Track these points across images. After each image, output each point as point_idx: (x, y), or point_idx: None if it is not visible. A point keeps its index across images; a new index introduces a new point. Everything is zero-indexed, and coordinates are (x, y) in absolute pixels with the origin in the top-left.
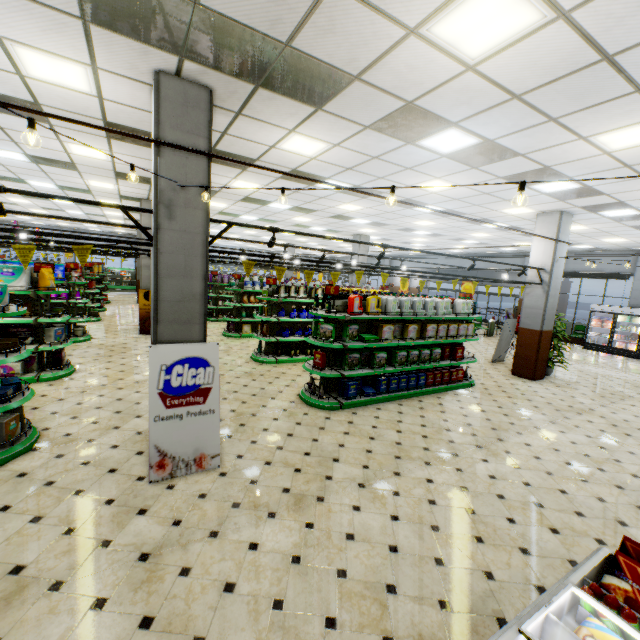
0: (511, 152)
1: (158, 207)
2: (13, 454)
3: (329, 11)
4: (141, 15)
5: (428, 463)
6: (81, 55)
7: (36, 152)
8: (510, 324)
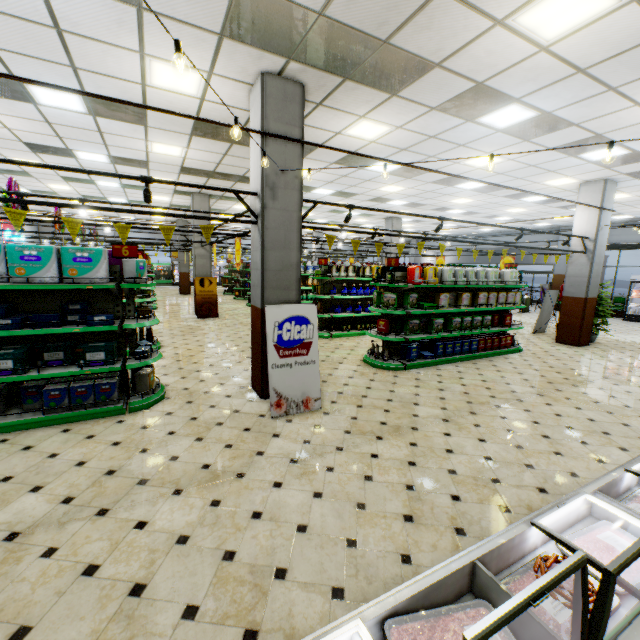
0: (565, 123)
1: (264, 190)
2: (155, 400)
3: (431, 12)
4: (270, 28)
5: (497, 406)
6: (204, 64)
7: (119, 153)
8: (551, 295)
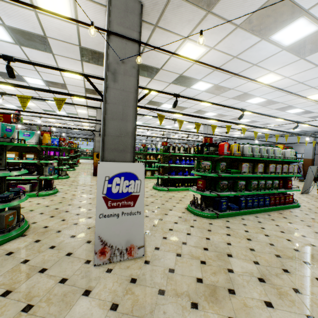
0: None
1: (107, 73)
2: (8, 238)
3: None
4: None
5: (306, 262)
6: None
7: (47, 78)
8: (312, 169)
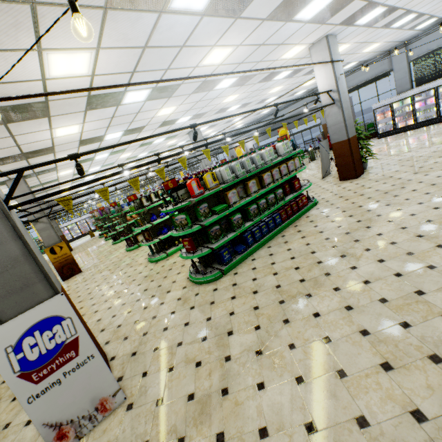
0: None
1: None
2: None
3: None
4: None
5: (308, 295)
6: None
7: None
8: (324, 145)
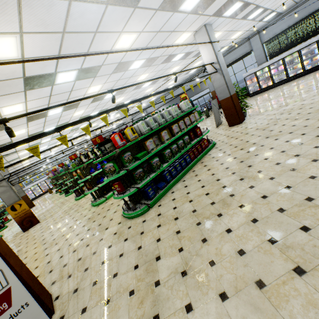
0: None
1: None
2: None
3: None
4: None
5: (220, 215)
6: None
7: None
8: (214, 103)
